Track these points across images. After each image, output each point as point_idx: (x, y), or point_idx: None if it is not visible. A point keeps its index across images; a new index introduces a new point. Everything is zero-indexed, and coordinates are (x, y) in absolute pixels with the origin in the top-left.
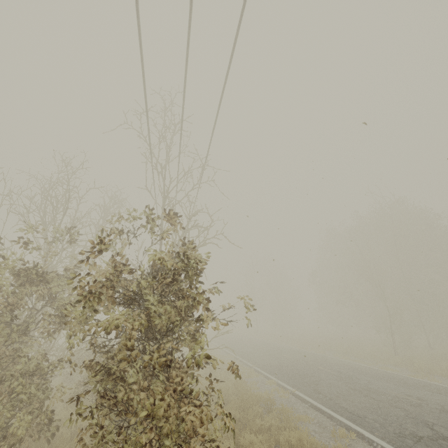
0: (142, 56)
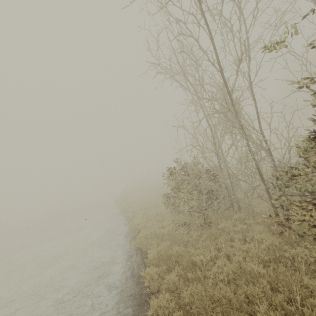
0: None
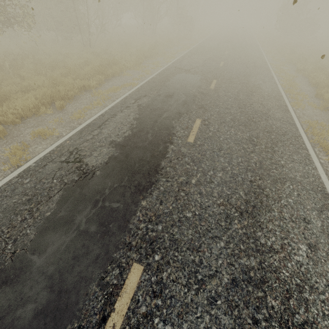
0: None
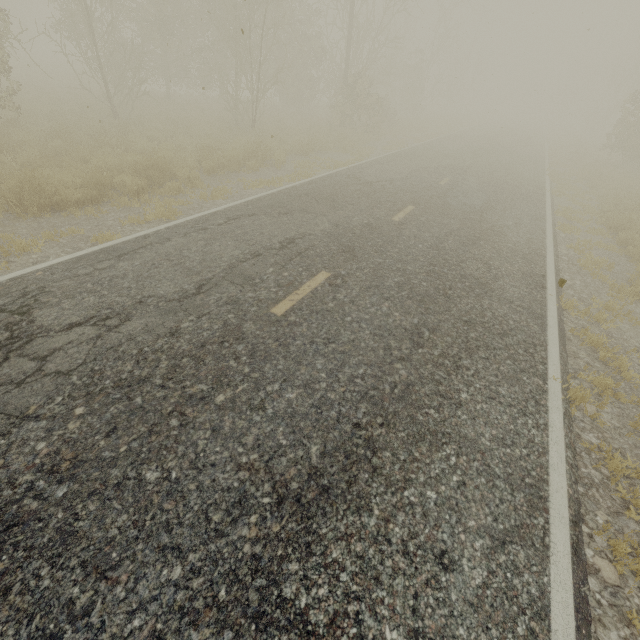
0: None
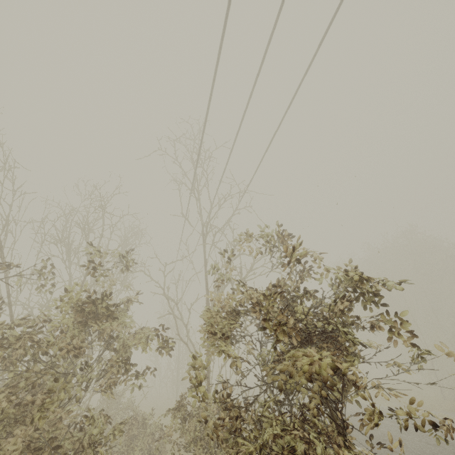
0: (215, 78)
